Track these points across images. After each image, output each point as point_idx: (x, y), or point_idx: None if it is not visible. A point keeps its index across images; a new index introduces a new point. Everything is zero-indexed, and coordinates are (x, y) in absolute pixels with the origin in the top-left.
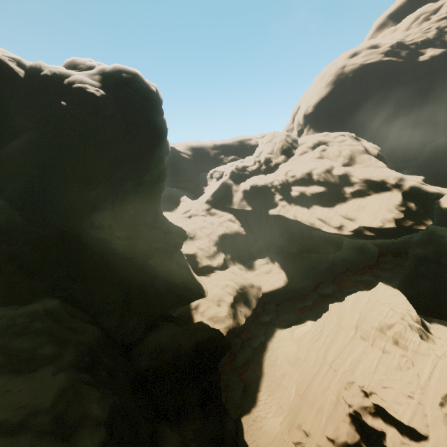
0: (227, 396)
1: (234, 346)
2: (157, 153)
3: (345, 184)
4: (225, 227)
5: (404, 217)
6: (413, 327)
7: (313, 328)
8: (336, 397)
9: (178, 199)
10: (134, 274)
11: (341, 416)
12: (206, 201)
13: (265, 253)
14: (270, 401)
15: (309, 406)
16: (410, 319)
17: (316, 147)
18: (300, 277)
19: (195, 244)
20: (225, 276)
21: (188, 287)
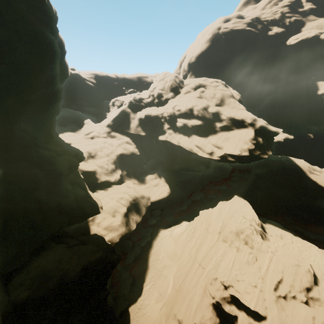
0: (118, 291)
1: (126, 247)
2: (48, 72)
3: (216, 120)
4: (122, 148)
5: (255, 148)
6: (257, 231)
7: (188, 230)
8: (204, 290)
9: (82, 121)
10: (16, 200)
11: (206, 306)
12: (107, 125)
13: (154, 170)
14: (153, 290)
15: (183, 298)
16: (255, 224)
17: (197, 88)
18: (179, 189)
19: (95, 162)
20: (121, 190)
21: (82, 206)
